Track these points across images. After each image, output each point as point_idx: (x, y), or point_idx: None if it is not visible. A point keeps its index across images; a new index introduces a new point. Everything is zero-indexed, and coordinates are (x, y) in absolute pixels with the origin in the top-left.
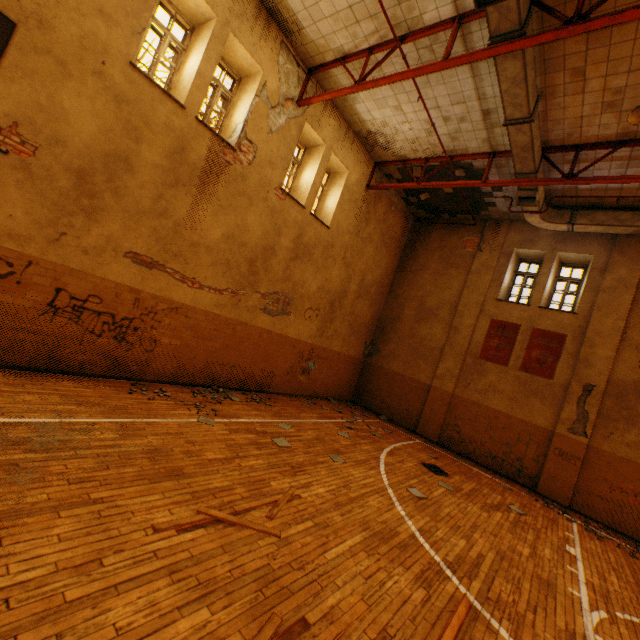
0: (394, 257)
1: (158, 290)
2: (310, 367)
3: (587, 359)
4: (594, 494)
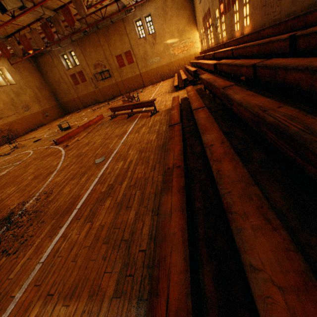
0: (38, 74)
1: (7, 121)
2: (47, 114)
3: (88, 73)
4: (105, 96)
